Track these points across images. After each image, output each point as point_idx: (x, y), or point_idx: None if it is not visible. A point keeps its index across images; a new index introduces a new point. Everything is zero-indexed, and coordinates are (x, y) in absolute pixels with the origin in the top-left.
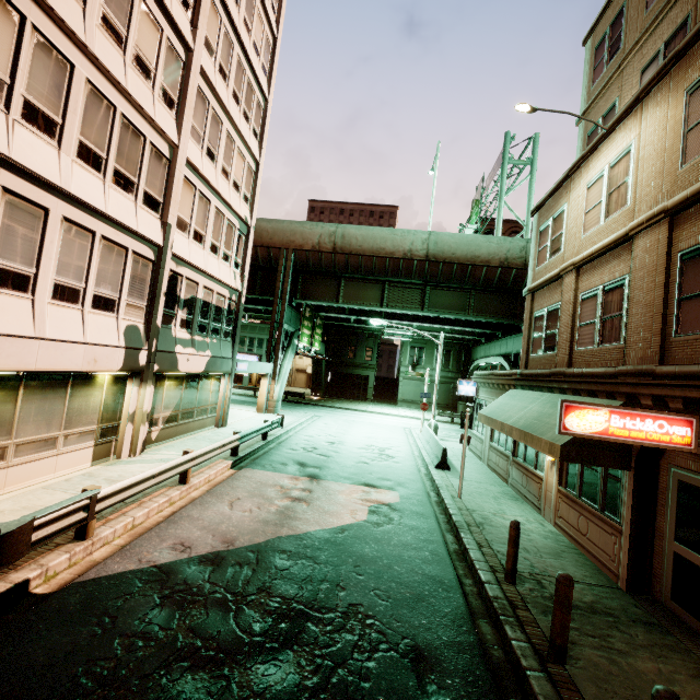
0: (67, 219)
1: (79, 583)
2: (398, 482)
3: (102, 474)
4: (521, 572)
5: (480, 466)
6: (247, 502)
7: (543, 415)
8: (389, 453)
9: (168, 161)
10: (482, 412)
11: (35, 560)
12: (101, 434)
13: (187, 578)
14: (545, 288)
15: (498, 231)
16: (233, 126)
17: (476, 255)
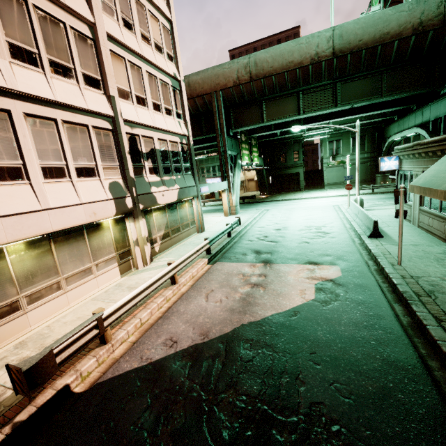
0: (28, 114)
1: (100, 384)
2: (337, 256)
3: (126, 283)
4: None
5: (411, 228)
6: (218, 293)
7: None
8: (325, 230)
9: (93, 41)
10: (415, 184)
11: (74, 366)
12: (120, 258)
13: (172, 374)
14: None
15: None
16: None
17: (385, 32)
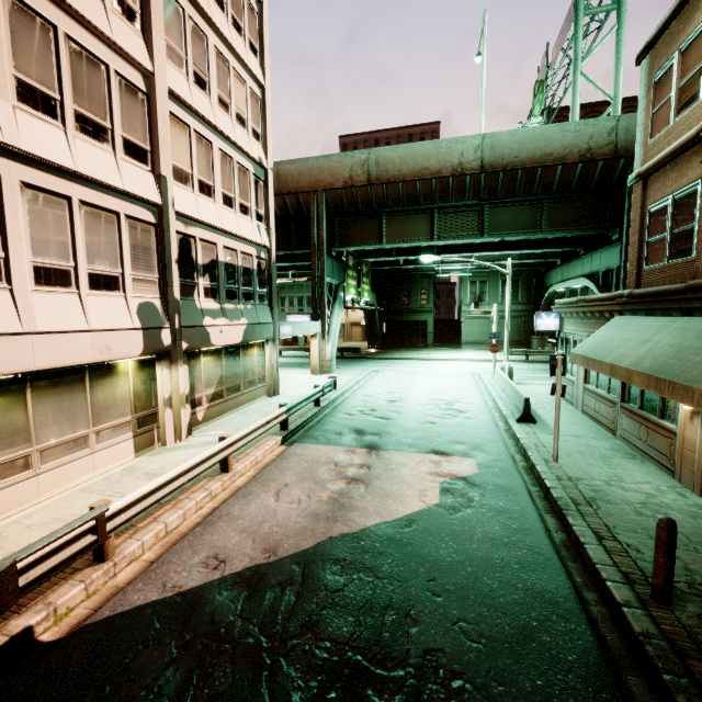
0: (28, 185)
1: (89, 626)
2: (473, 445)
3: (144, 467)
4: (673, 582)
5: (573, 413)
6: (296, 489)
7: (684, 350)
8: (459, 407)
9: (146, 95)
10: (577, 352)
11: (44, 596)
12: (138, 424)
13: (215, 611)
14: (667, 166)
15: (574, 115)
16: (222, 41)
17: (546, 153)
